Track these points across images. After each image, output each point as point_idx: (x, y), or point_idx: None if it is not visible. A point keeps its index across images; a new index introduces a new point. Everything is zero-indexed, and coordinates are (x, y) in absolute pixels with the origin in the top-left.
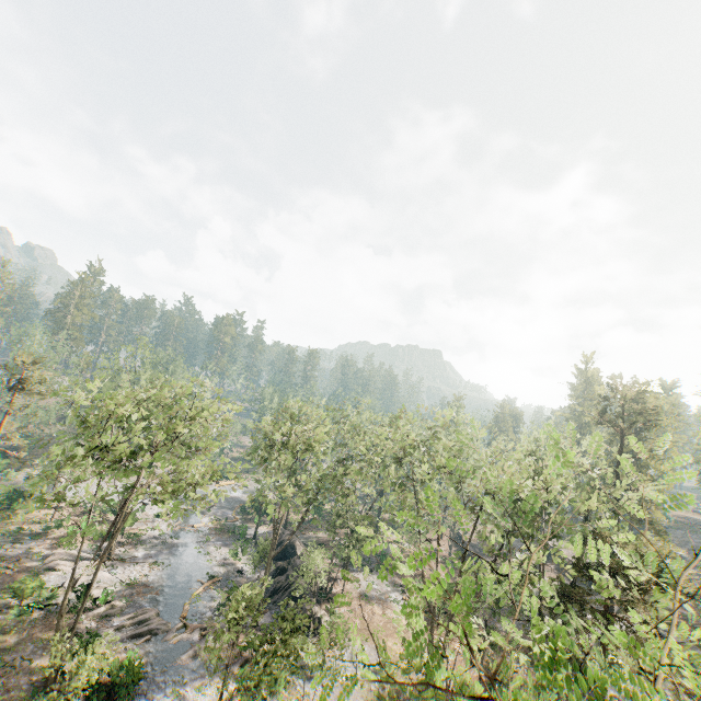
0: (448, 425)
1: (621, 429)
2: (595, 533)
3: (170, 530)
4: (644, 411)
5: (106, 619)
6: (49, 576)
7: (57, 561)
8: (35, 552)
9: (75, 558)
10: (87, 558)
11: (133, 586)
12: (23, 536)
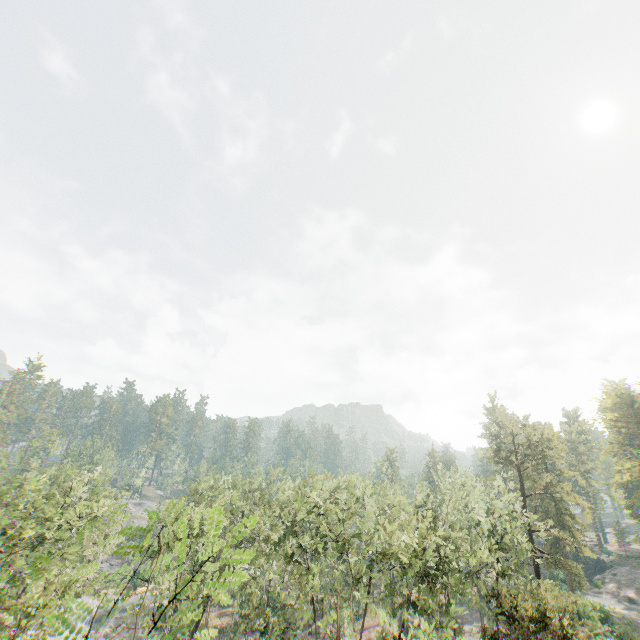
0: (338, 486)
1: (516, 466)
2: (494, 592)
3: None
4: (531, 444)
5: None
6: None
7: None
8: None
9: None
10: None
11: None
12: None
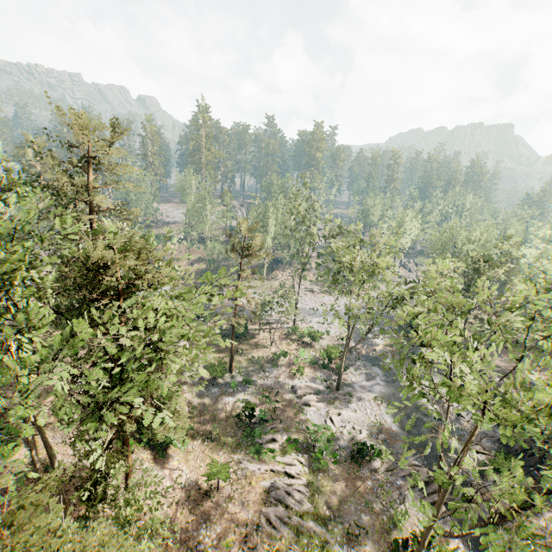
0: None
1: None
2: None
3: (359, 355)
4: None
5: (386, 474)
6: (309, 412)
7: (306, 396)
8: (282, 382)
9: (315, 391)
10: (321, 390)
11: (378, 429)
12: (264, 363)
